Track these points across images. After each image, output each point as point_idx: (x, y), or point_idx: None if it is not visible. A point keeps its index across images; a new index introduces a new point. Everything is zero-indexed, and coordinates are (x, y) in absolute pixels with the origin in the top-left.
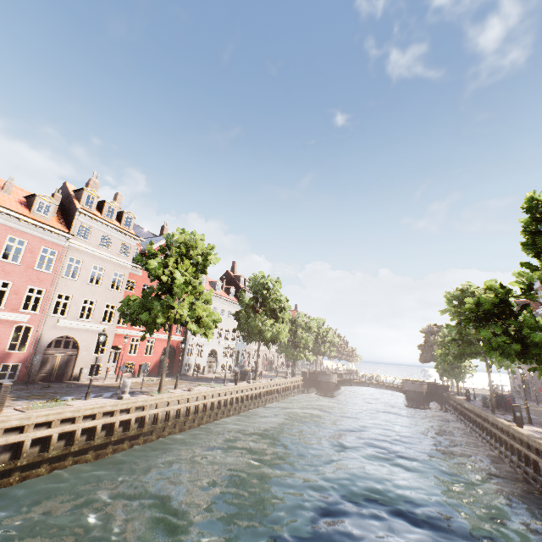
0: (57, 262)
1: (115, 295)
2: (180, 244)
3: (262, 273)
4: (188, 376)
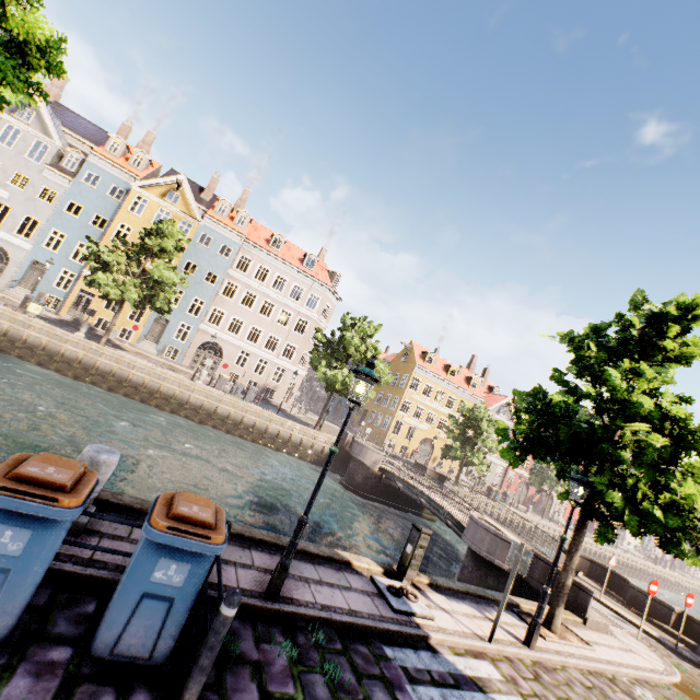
0: None
1: None
2: None
3: None
4: None
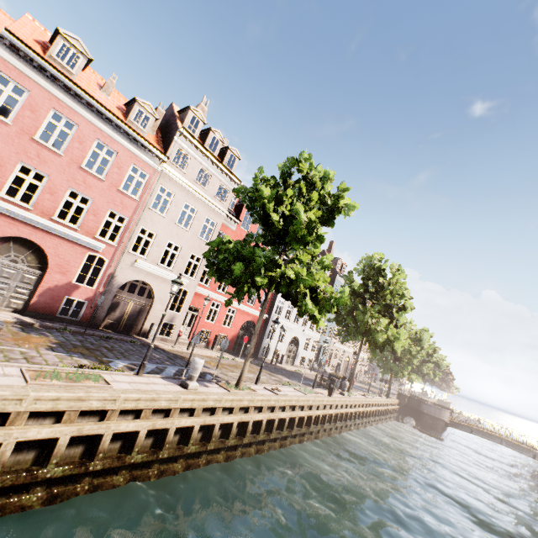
0: (145, 188)
1: (203, 246)
2: None
3: (382, 254)
4: (265, 362)
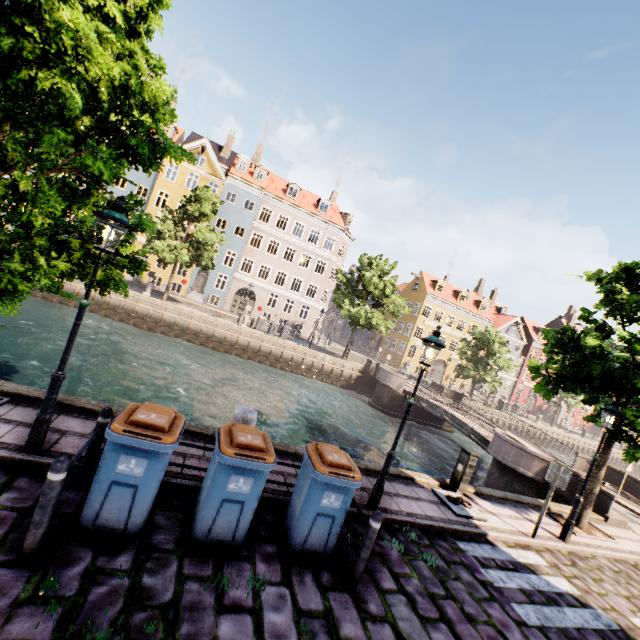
0: None
1: None
2: None
3: None
4: None
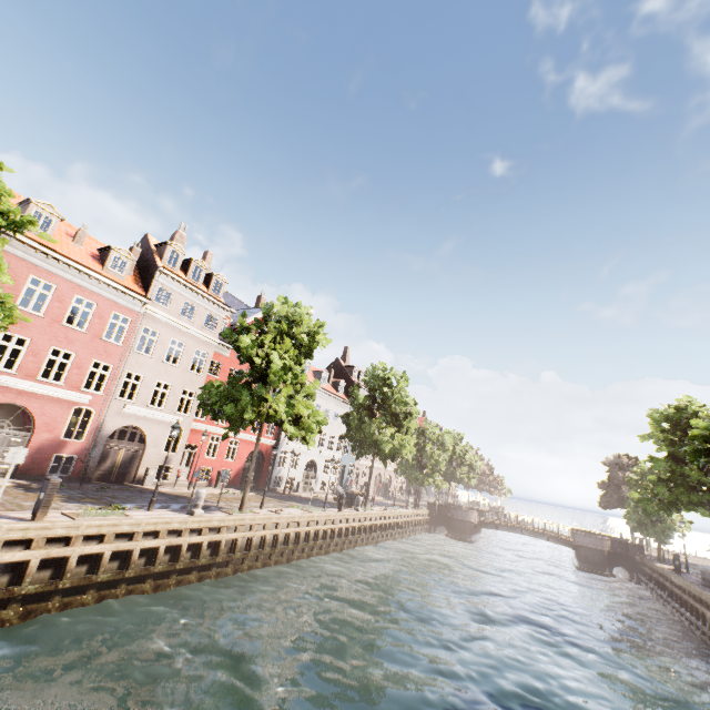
0: (129, 333)
1: (195, 380)
2: (281, 318)
3: (384, 364)
4: (278, 492)
